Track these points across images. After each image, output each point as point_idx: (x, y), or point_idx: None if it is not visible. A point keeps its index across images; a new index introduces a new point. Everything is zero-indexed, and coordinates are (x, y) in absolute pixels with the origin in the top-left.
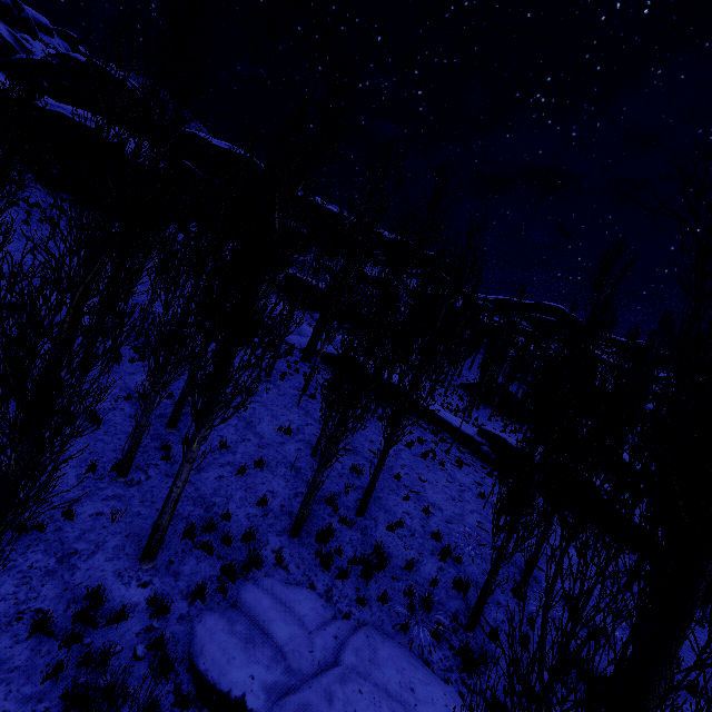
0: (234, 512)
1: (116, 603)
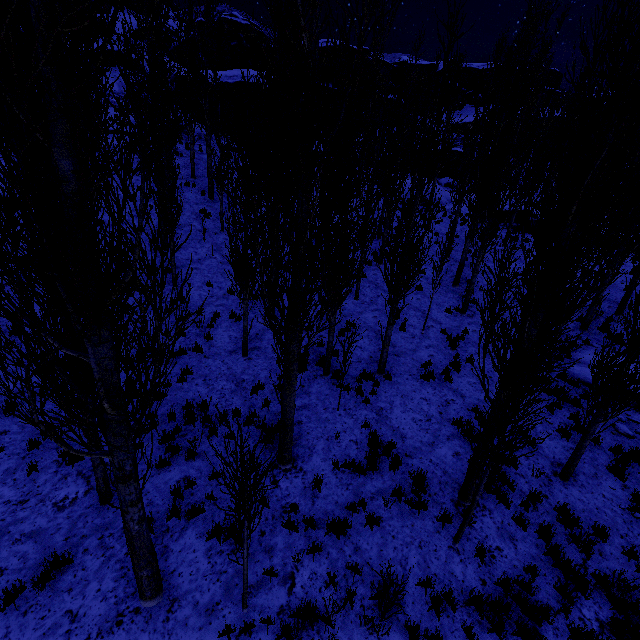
0: None
1: None
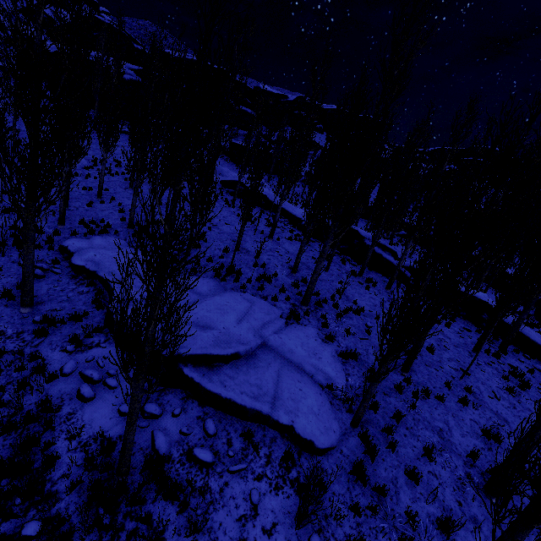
0: (109, 221)
1: (43, 231)
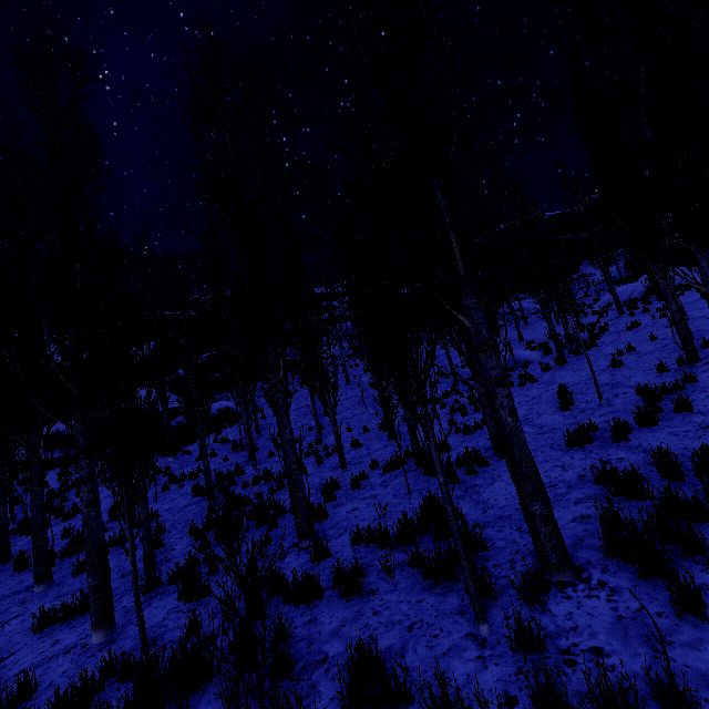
0: None
1: None
